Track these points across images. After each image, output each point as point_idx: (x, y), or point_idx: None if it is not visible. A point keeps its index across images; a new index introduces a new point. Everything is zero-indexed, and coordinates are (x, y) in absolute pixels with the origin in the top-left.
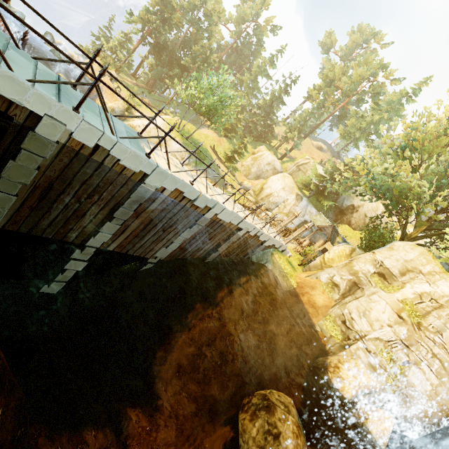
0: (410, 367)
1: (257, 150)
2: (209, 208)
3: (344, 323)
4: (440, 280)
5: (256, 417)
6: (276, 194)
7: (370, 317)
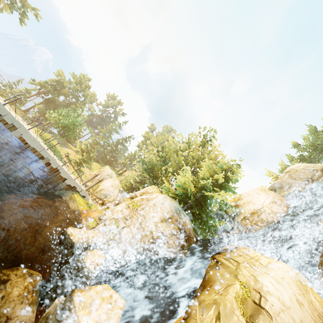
0: (125, 228)
1: (103, 167)
2: (16, 129)
3: (100, 218)
4: (155, 194)
5: None
6: (107, 189)
7: (114, 210)
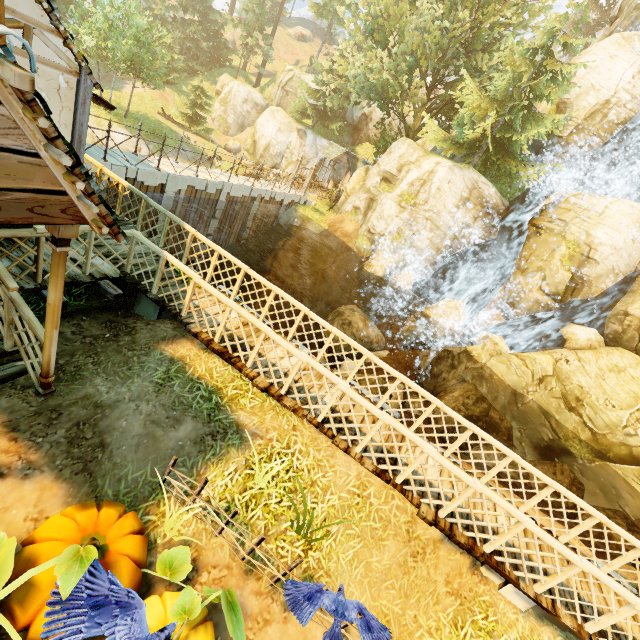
0: (415, 237)
1: (219, 86)
2: (220, 191)
3: (370, 234)
4: (424, 162)
5: (333, 323)
6: (275, 142)
7: (384, 218)
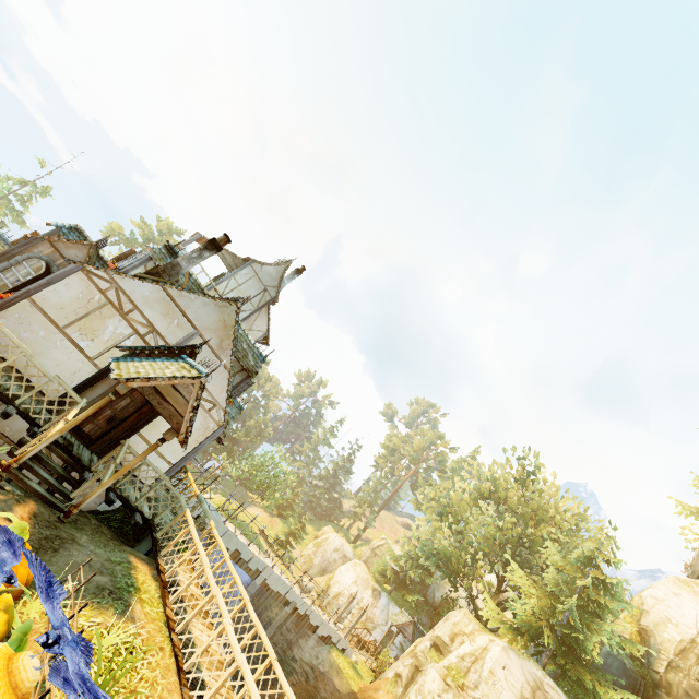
0: None
1: (321, 532)
2: (259, 572)
3: None
4: (478, 636)
5: None
6: (347, 592)
7: (424, 693)
